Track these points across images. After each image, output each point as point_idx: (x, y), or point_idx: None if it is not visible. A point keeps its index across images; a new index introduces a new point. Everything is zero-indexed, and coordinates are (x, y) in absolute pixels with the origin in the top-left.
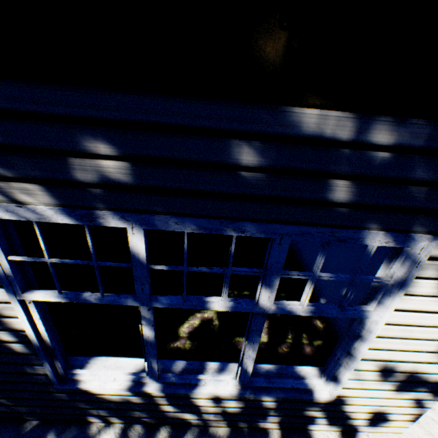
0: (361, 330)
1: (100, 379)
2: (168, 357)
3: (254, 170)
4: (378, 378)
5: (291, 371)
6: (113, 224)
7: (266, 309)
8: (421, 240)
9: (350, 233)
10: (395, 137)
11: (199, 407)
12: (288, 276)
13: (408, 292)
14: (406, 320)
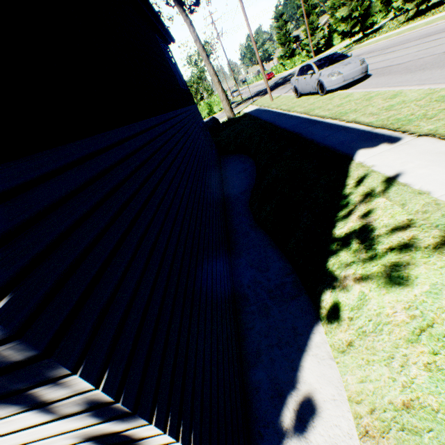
0: None
1: None
2: None
3: None
4: None
5: None
6: None
7: None
8: None
9: None
10: None
11: None
12: None
13: None
14: (8, 443)
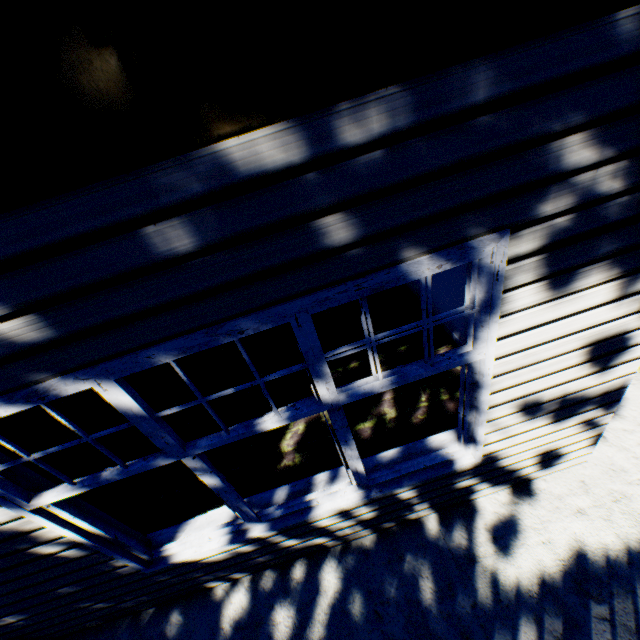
0: (472, 376)
1: (192, 545)
2: (280, 483)
3: (203, 254)
4: (523, 419)
5: (423, 448)
6: (72, 391)
7: (334, 403)
8: (485, 245)
9: (383, 276)
10: (368, 128)
11: (326, 528)
12: (337, 356)
13: (506, 312)
14: (521, 344)
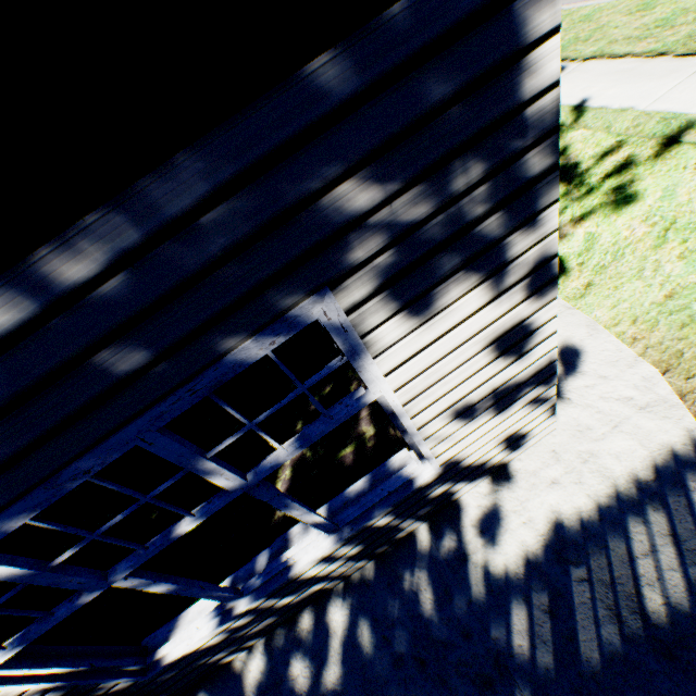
0: (385, 409)
1: (183, 640)
2: (275, 537)
3: None
4: (463, 423)
5: (387, 472)
6: None
7: (244, 486)
8: (310, 309)
9: (213, 373)
10: (91, 259)
11: (316, 576)
12: (218, 449)
13: (379, 351)
14: (416, 369)
